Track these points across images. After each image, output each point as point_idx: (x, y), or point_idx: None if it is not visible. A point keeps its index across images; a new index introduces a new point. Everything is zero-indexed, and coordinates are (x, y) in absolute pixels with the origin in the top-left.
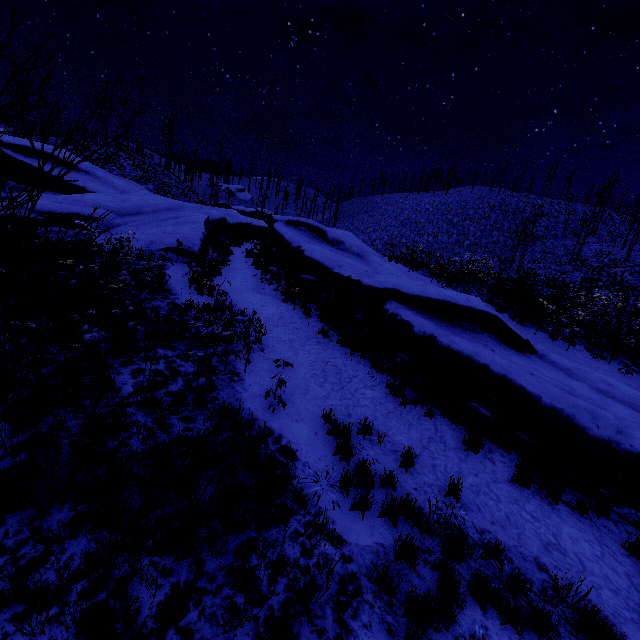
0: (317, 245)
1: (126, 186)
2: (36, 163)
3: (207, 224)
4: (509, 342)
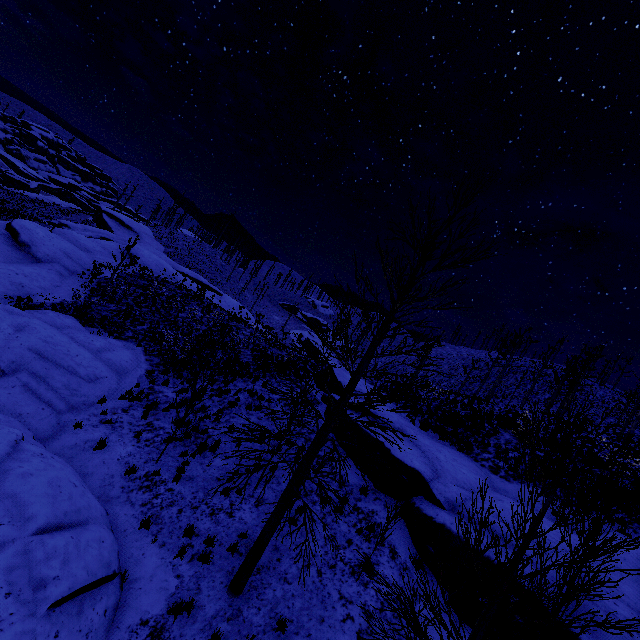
0: (99, 243)
1: (148, 242)
2: (109, 220)
3: (99, 238)
4: (18, 241)
